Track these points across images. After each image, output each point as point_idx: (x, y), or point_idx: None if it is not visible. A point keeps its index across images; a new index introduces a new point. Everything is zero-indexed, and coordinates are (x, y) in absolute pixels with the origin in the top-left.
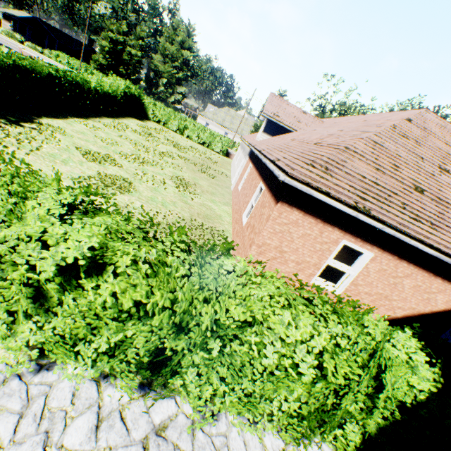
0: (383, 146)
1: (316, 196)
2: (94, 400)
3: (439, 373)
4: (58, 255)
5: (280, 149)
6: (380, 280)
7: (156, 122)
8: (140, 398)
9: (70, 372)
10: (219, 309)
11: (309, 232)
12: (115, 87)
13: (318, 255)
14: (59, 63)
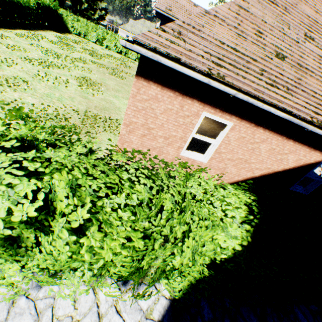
0: (249, 11)
1: (164, 62)
2: None
3: (251, 230)
4: None
5: None
6: (240, 147)
7: (77, 35)
8: None
9: None
10: None
11: (171, 107)
12: None
13: (183, 129)
14: None
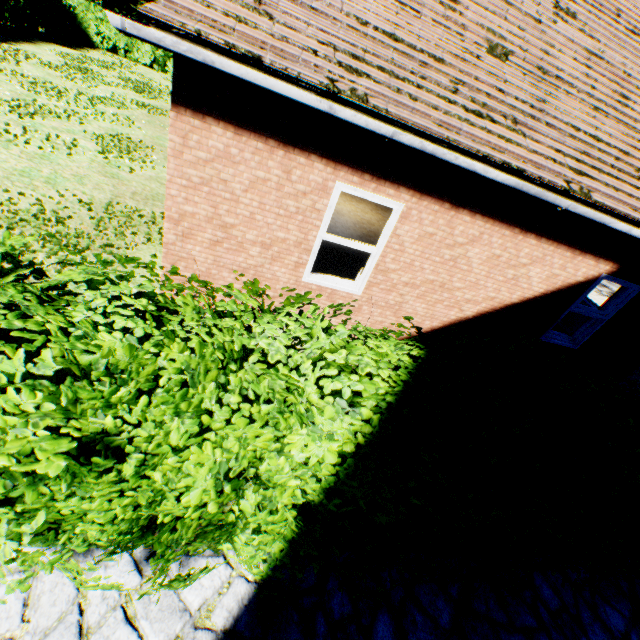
0: None
1: (221, 66)
2: None
3: (374, 421)
4: None
5: None
6: (428, 257)
7: (112, 51)
8: None
9: None
10: None
11: (264, 176)
12: None
13: (299, 223)
14: None
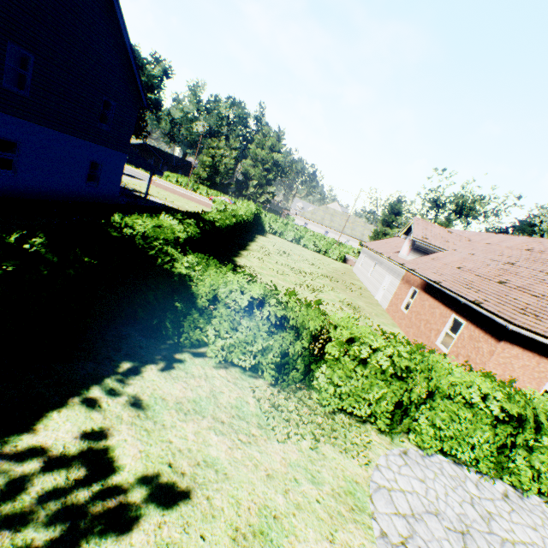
0: None
1: (536, 338)
2: (463, 474)
3: None
4: (477, 391)
5: (462, 285)
6: None
7: (271, 233)
8: (482, 477)
9: (440, 458)
10: (543, 419)
11: (527, 363)
12: (248, 211)
13: (536, 381)
14: (168, 182)
